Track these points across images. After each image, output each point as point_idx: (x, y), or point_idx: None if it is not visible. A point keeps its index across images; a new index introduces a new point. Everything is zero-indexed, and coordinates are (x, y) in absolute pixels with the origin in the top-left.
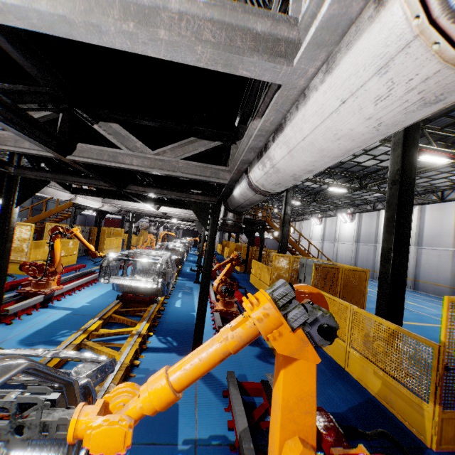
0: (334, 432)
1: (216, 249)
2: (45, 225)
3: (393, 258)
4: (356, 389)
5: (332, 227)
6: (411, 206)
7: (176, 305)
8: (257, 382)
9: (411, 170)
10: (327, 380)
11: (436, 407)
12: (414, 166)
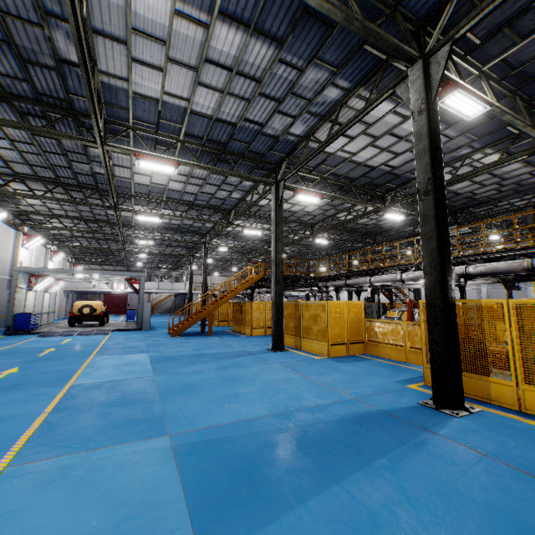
0: None
1: None
2: (252, 303)
3: None
4: None
5: None
6: None
7: None
8: None
9: None
10: None
11: None
12: None
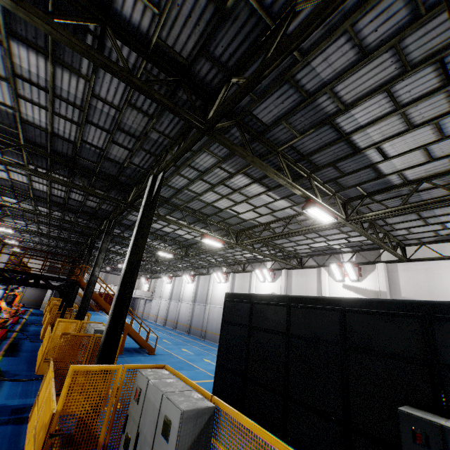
0: None
1: (44, 307)
2: None
3: (109, 327)
4: None
5: (179, 286)
6: (133, 283)
7: None
8: None
9: (139, 254)
10: None
11: None
12: (141, 252)
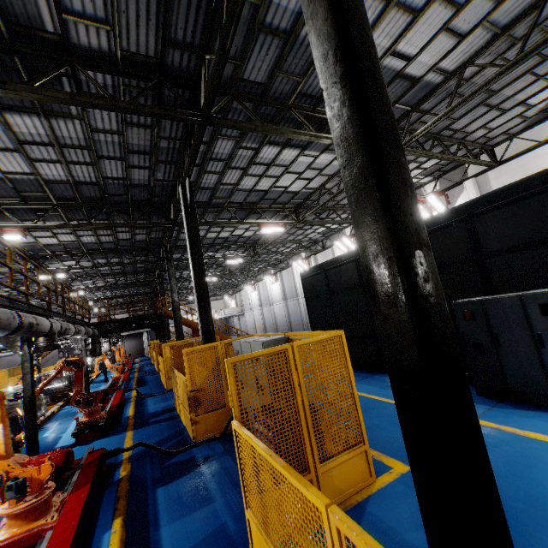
0: (96, 455)
1: (148, 353)
2: None
3: (201, 327)
4: (177, 430)
5: (264, 290)
6: (206, 287)
7: (44, 435)
8: (81, 458)
9: (200, 262)
10: (158, 434)
11: (192, 416)
12: (201, 259)
